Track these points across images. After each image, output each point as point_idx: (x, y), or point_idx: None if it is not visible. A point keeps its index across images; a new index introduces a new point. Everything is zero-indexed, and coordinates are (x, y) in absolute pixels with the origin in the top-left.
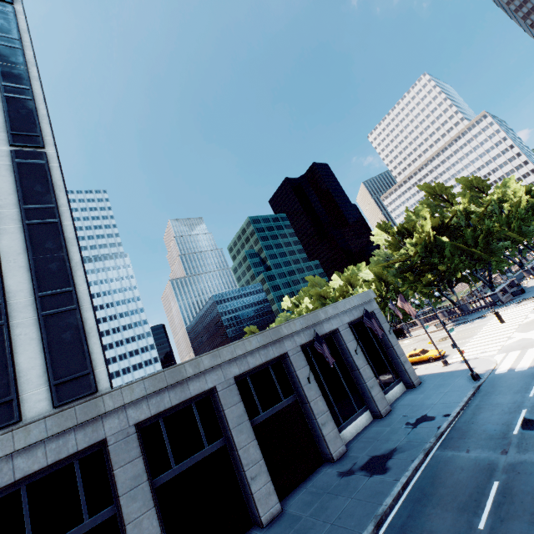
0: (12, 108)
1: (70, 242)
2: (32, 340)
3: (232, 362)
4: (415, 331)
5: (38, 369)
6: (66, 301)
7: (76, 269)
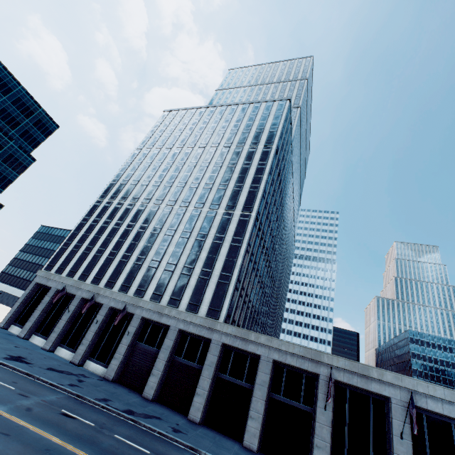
0: (249, 195)
1: (240, 255)
2: (212, 288)
3: (277, 350)
4: None
5: (209, 300)
6: (227, 279)
7: (236, 267)
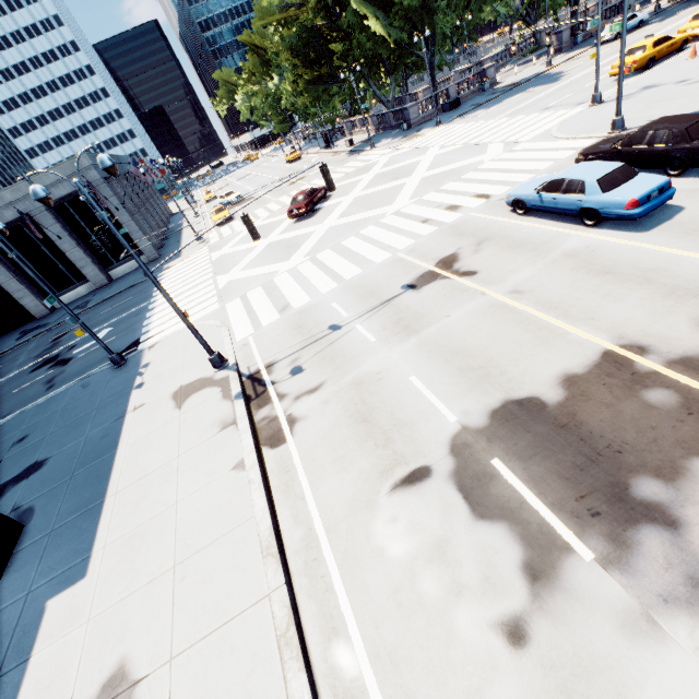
0: None
1: None
2: None
3: None
4: (353, 137)
5: None
6: None
7: None
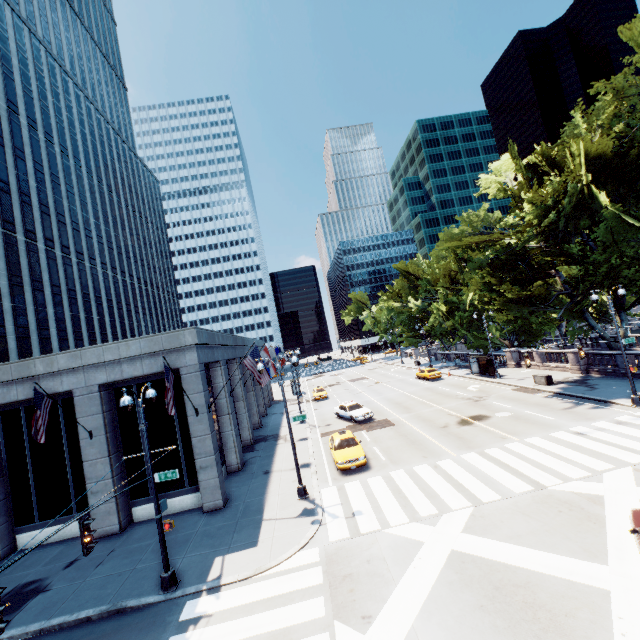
0: None
1: None
2: None
3: None
4: (524, 369)
5: None
6: None
7: None
